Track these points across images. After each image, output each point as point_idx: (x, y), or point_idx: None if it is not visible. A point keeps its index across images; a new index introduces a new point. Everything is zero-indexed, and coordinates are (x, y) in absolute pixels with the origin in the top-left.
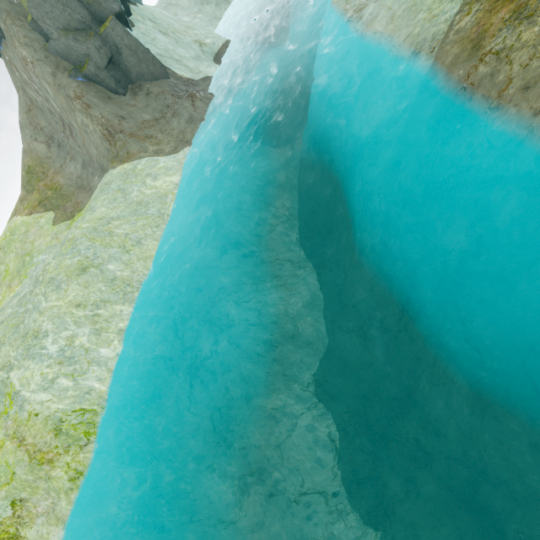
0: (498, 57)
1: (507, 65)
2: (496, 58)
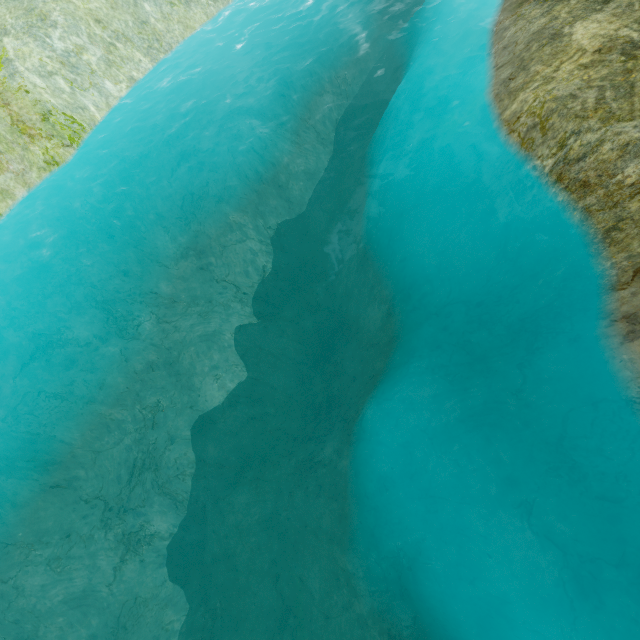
0: (516, 19)
1: (513, 27)
2: (516, 19)
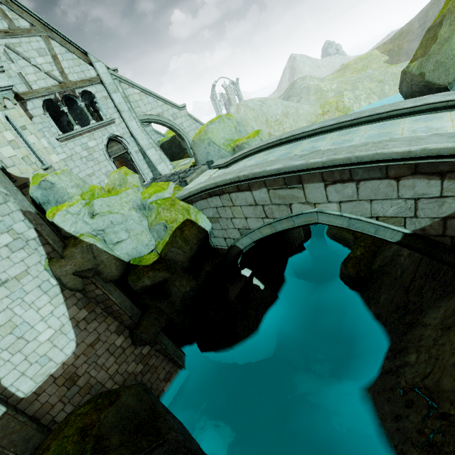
0: None
1: None
2: None
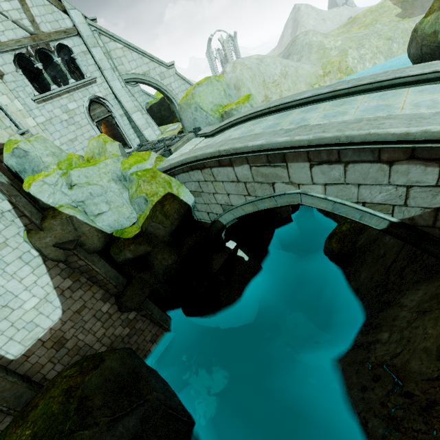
0: None
1: None
2: None
